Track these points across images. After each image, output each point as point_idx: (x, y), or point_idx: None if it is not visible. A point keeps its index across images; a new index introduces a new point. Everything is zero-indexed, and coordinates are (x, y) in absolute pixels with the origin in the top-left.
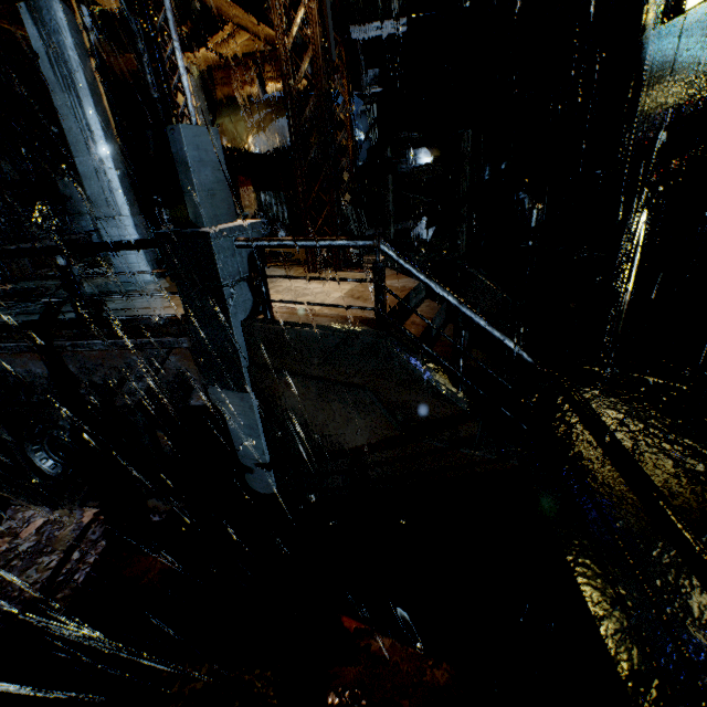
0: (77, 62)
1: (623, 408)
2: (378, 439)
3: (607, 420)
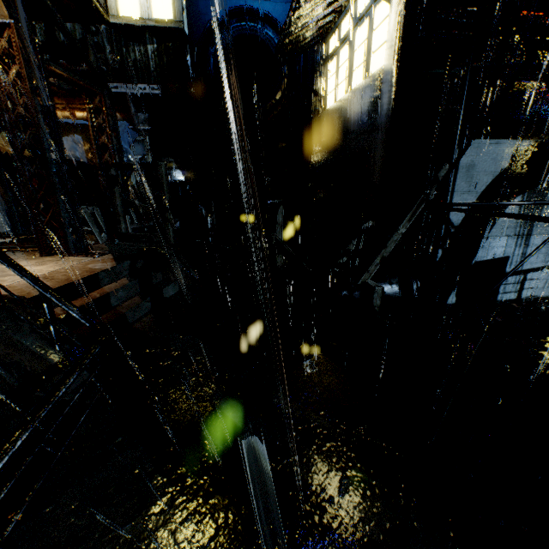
0: None
1: (208, 352)
2: (3, 394)
3: (188, 361)
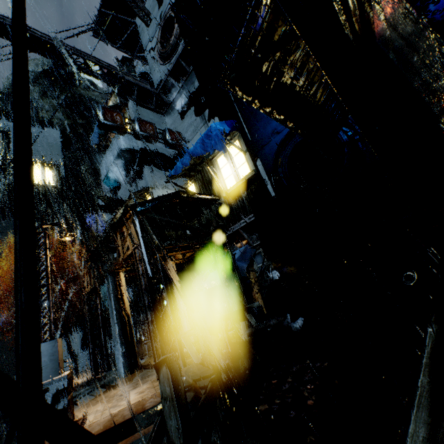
0: (112, 291)
1: None
2: None
3: None
